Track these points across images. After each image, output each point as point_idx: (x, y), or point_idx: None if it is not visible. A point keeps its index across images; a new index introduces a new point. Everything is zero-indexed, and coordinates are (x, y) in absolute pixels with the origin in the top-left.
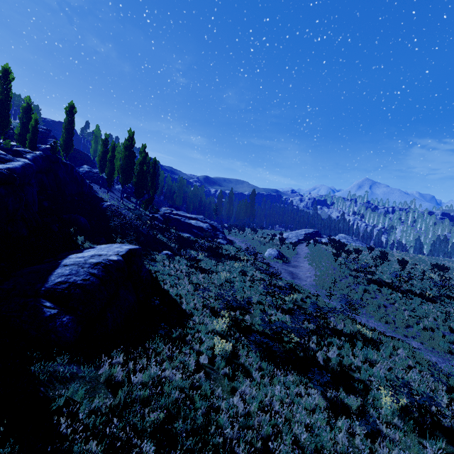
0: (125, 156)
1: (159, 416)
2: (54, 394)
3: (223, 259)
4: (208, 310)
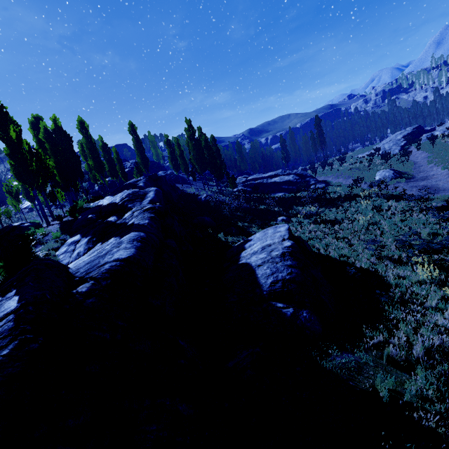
0: (193, 146)
1: None
2: (365, 386)
3: (338, 203)
4: (387, 261)
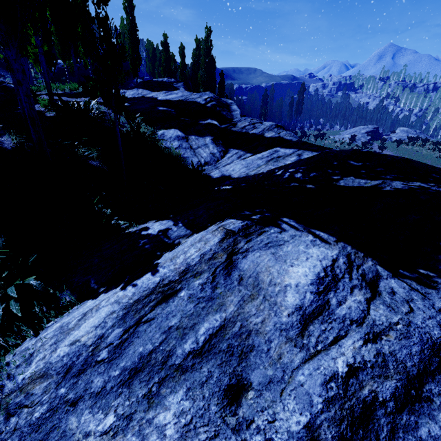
0: (207, 64)
1: None
2: None
3: None
4: None
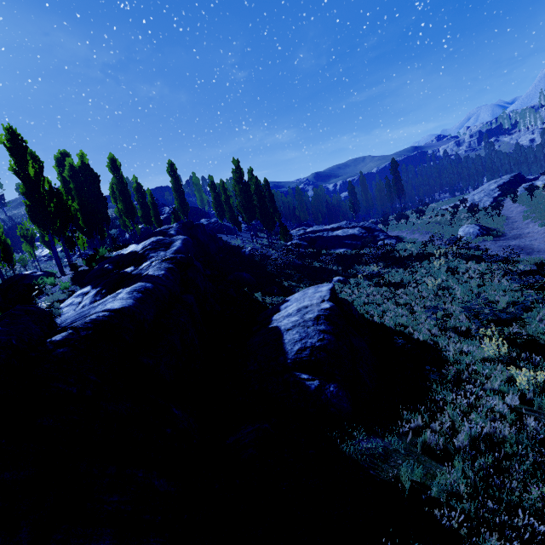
0: (240, 190)
1: (542, 491)
2: (388, 477)
3: (408, 263)
4: (452, 333)
